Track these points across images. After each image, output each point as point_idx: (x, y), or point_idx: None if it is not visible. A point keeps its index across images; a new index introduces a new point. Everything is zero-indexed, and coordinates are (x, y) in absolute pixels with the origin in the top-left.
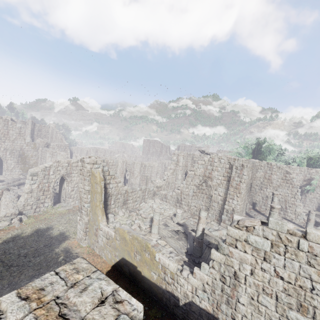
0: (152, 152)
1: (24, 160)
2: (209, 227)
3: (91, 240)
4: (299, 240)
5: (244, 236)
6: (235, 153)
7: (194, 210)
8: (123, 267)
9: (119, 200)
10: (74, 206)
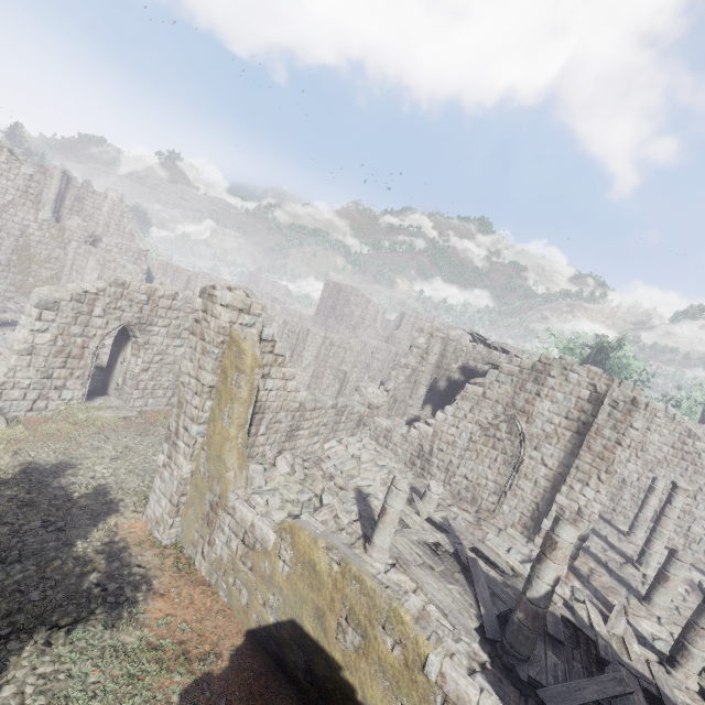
0: (340, 315)
1: (26, 265)
2: (507, 545)
3: (190, 533)
4: None
5: None
6: None
7: (460, 487)
8: (287, 648)
9: (279, 425)
10: (143, 411)
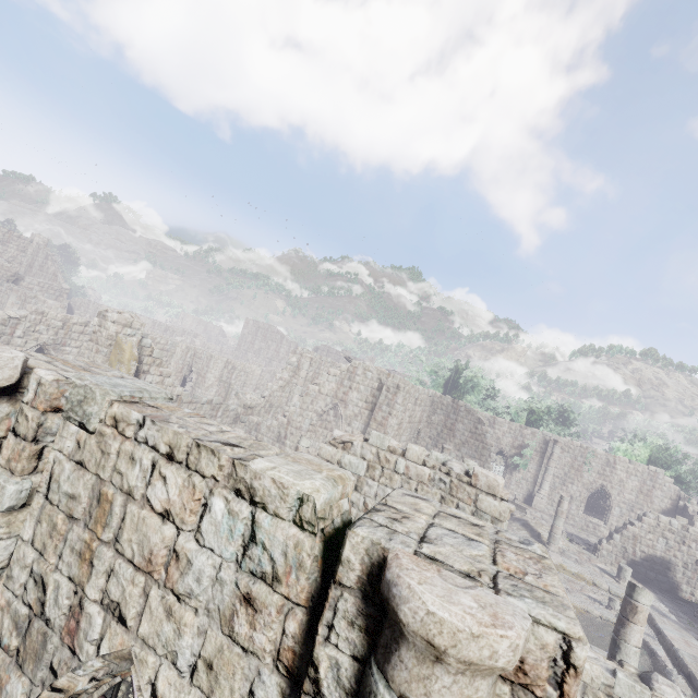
0: (258, 349)
1: None
2: None
3: None
4: (397, 459)
5: (338, 455)
6: (414, 380)
7: None
8: None
9: None
10: None
